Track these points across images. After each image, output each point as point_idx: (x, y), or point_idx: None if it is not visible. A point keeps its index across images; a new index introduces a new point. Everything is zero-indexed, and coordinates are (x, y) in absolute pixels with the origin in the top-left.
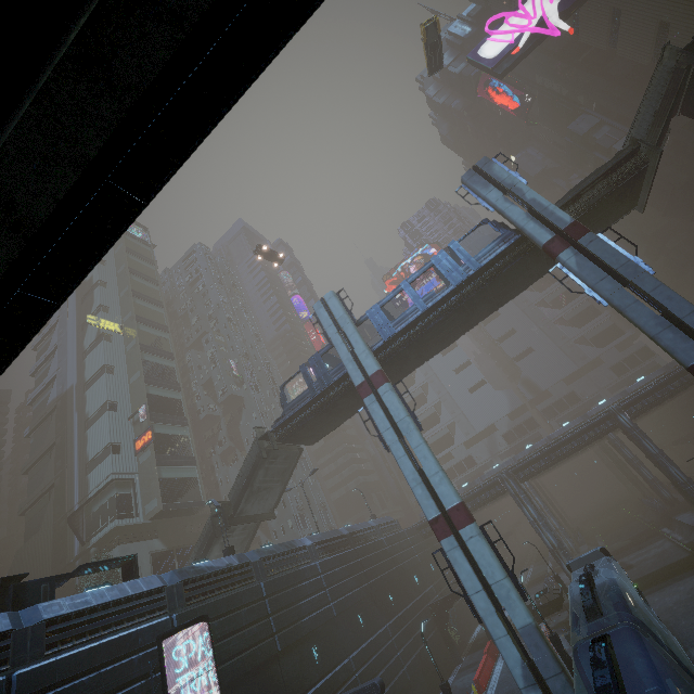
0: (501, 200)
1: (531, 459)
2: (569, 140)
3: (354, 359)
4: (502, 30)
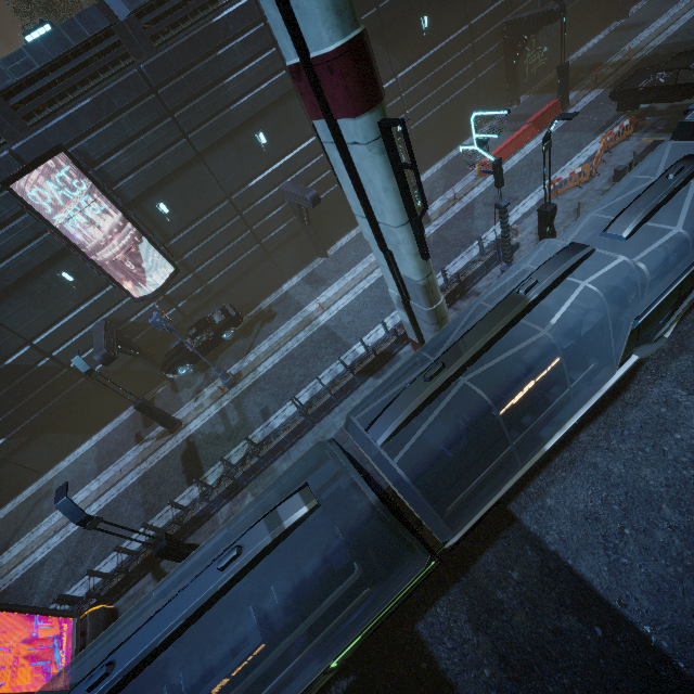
0: None
1: None
2: None
3: None
4: None
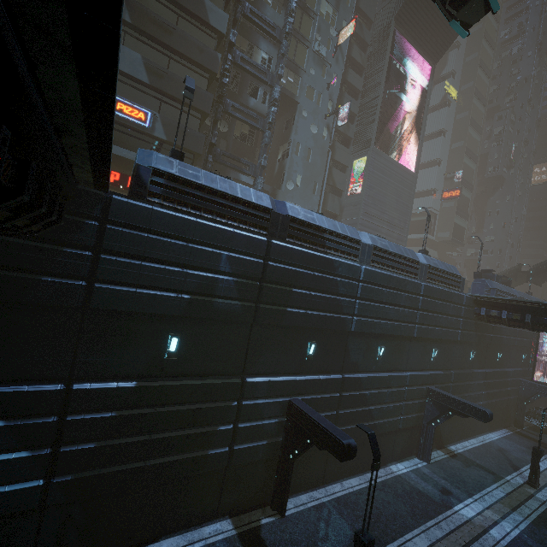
0: None
1: None
2: None
3: None
4: None
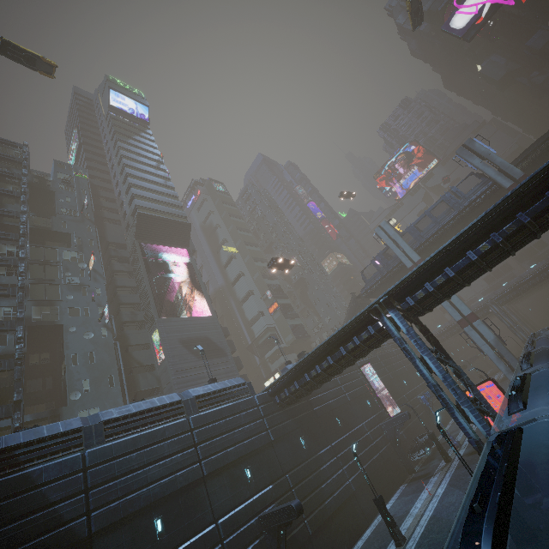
0: (481, 164)
1: (507, 291)
2: (528, 53)
3: (404, 255)
4: (468, 5)
